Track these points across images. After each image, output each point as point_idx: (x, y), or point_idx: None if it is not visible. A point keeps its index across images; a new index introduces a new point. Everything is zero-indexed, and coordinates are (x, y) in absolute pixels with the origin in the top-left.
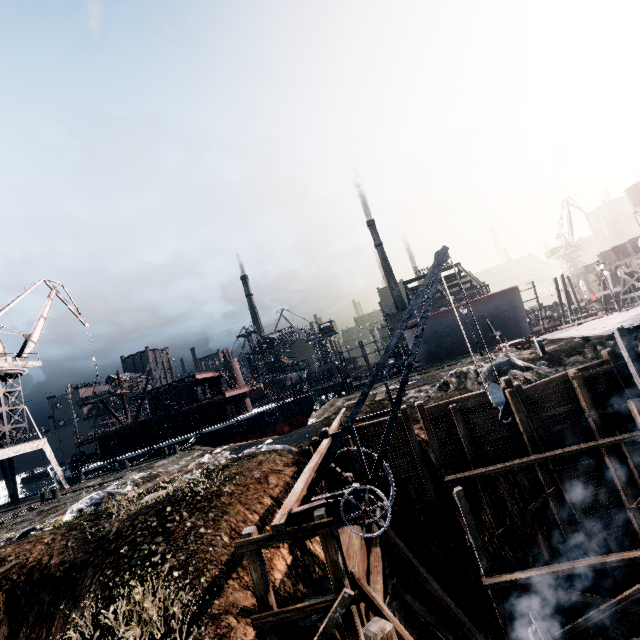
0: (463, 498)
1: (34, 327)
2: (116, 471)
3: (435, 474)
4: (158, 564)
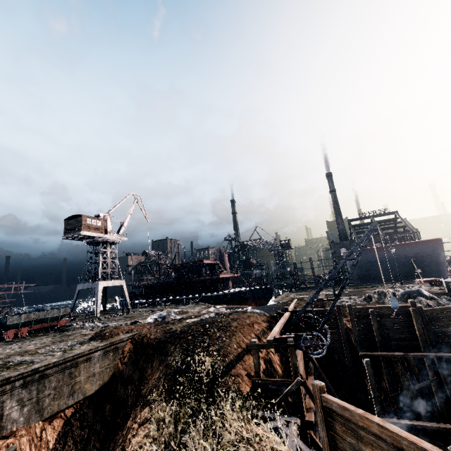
0: (369, 365)
1: (125, 218)
2: (156, 306)
3: (353, 350)
4: (207, 347)
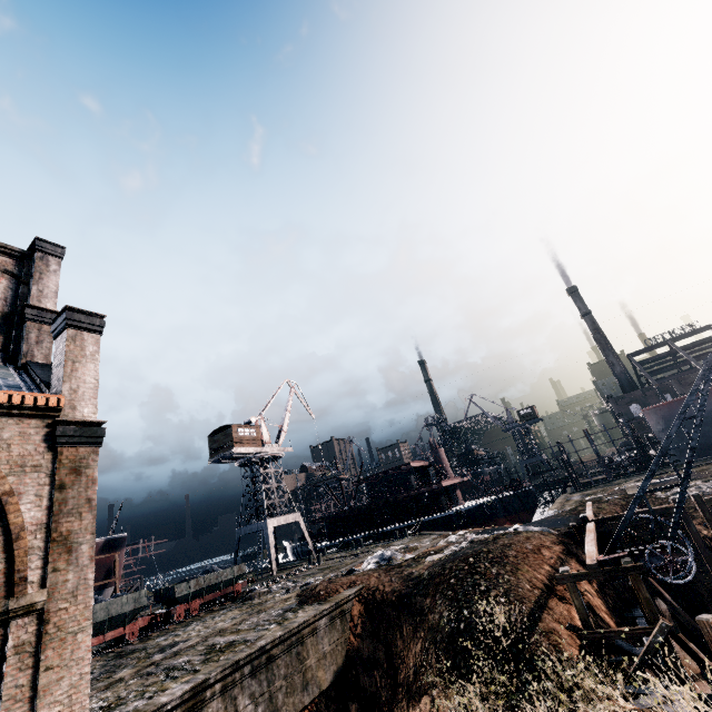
0: None
1: (284, 419)
2: (354, 548)
3: None
4: (486, 591)
